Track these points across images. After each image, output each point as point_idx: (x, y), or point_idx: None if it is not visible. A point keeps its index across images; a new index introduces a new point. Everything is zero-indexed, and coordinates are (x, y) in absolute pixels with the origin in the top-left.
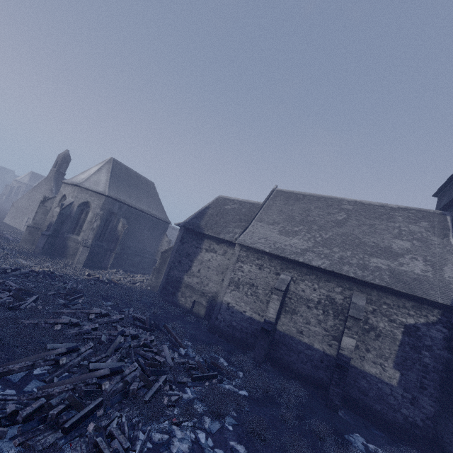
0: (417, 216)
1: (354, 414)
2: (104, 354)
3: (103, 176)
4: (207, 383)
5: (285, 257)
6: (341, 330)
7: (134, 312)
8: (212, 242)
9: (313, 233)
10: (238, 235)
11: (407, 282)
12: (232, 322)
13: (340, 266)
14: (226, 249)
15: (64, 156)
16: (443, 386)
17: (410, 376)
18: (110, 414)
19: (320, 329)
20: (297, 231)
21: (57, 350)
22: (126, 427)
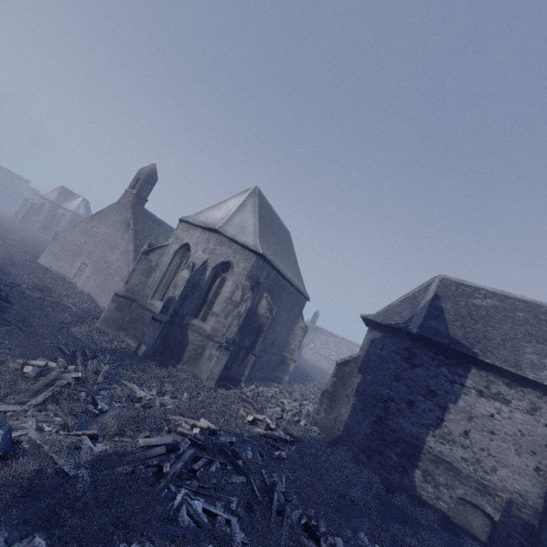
0: None
1: None
2: None
3: (249, 218)
4: None
5: None
6: None
7: None
8: (494, 378)
9: None
10: None
11: None
12: None
13: None
14: (535, 401)
15: (150, 172)
16: None
17: None
18: None
19: None
20: None
21: None
22: None
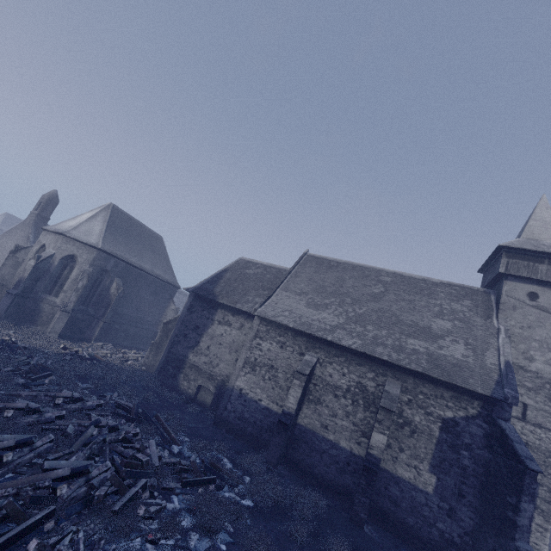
0: (460, 294)
1: (383, 530)
2: (67, 449)
3: (98, 225)
4: (200, 490)
5: (312, 335)
6: (372, 425)
7: (118, 397)
8: (227, 313)
9: (345, 308)
10: (259, 305)
11: (446, 368)
12: (244, 413)
13: (374, 347)
14: (243, 322)
15: (51, 196)
16: (483, 493)
17: (448, 482)
18: (62, 528)
19: (349, 423)
20: (328, 304)
21: (2, 442)
22: (81, 544)
